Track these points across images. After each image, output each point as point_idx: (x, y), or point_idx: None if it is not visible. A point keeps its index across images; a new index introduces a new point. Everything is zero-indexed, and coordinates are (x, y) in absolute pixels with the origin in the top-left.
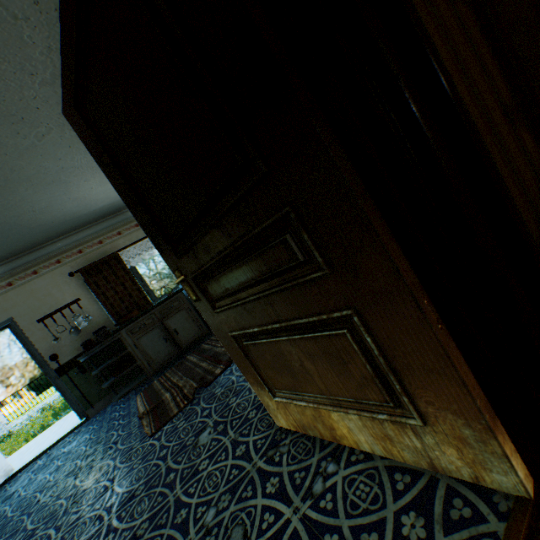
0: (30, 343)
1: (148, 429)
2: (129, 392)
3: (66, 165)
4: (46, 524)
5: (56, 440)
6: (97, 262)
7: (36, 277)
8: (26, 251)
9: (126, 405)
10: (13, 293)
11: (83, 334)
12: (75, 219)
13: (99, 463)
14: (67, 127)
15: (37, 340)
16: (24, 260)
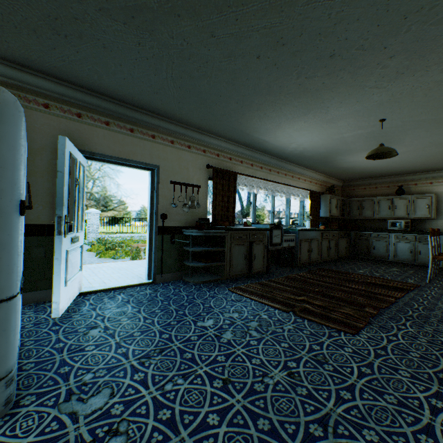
0: (157, 194)
1: (336, 326)
2: (209, 282)
3: (330, 107)
4: (298, 362)
5: (126, 285)
6: (224, 170)
7: (188, 150)
8: (196, 129)
9: (218, 291)
10: (170, 149)
11: (187, 213)
12: (245, 134)
13: (288, 332)
14: (384, 93)
15: (162, 195)
16: (190, 133)
